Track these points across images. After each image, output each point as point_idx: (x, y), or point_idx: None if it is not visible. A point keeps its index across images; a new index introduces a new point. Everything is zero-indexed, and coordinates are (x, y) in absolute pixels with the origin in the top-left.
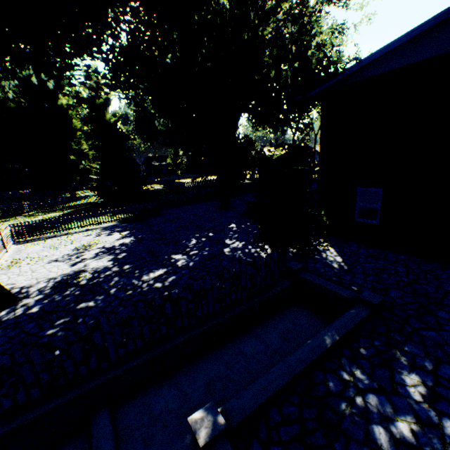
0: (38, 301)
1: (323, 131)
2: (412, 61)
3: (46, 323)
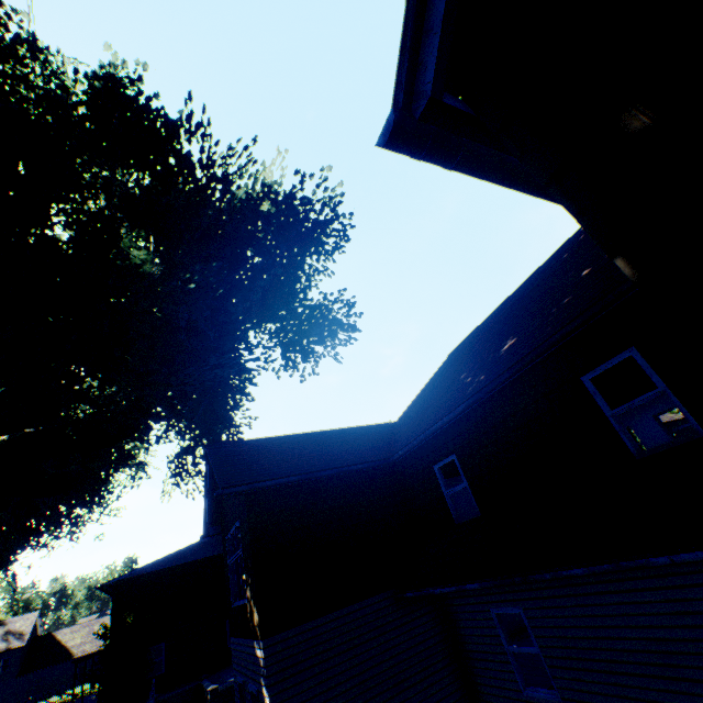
0: None
1: (116, 610)
2: (171, 565)
3: None
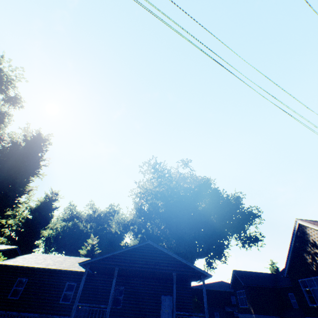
0: None
1: None
2: (198, 288)
3: None
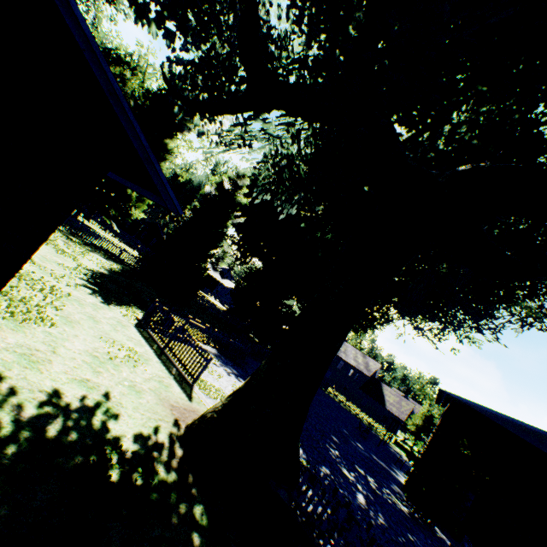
0: (317, 496)
1: (445, 421)
2: (518, 434)
3: (365, 544)
